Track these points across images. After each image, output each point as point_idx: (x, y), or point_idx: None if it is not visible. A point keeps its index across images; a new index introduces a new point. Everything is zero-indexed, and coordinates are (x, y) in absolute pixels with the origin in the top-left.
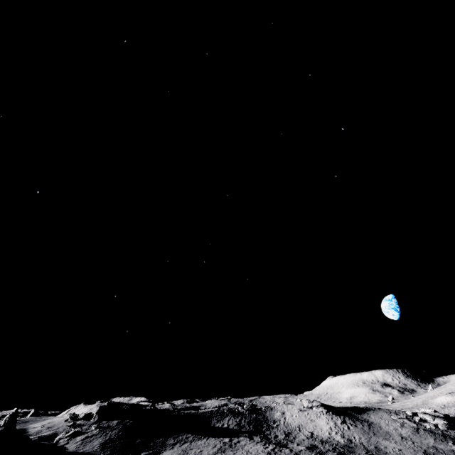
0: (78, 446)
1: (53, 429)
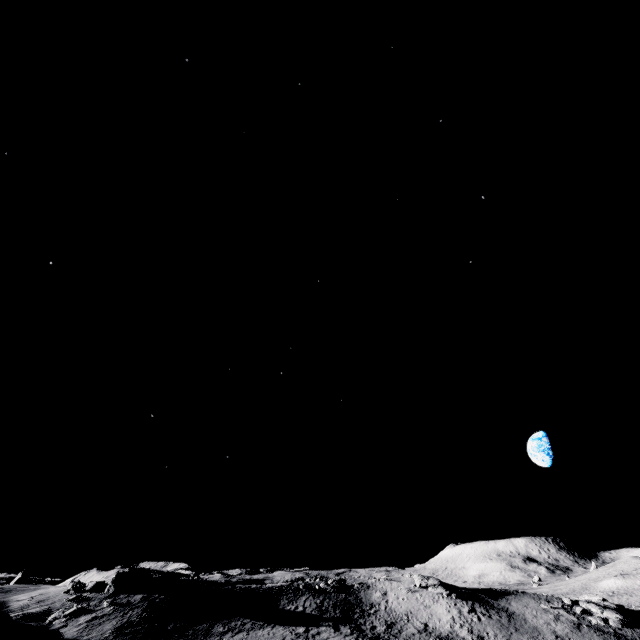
0: (81, 630)
1: (46, 604)
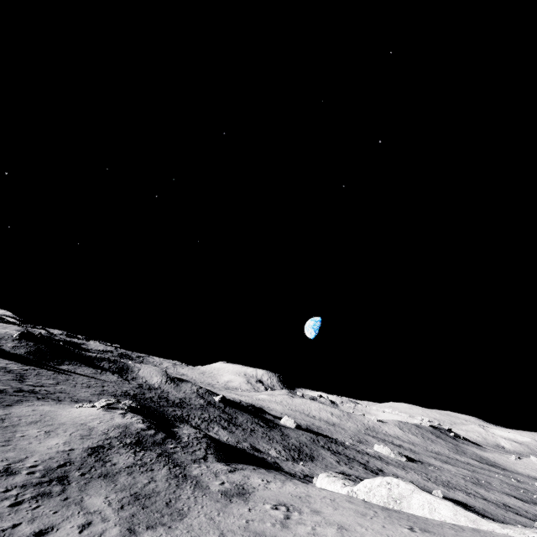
0: (11, 349)
1: None
